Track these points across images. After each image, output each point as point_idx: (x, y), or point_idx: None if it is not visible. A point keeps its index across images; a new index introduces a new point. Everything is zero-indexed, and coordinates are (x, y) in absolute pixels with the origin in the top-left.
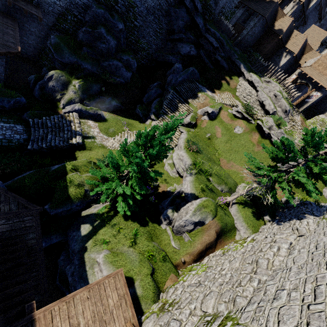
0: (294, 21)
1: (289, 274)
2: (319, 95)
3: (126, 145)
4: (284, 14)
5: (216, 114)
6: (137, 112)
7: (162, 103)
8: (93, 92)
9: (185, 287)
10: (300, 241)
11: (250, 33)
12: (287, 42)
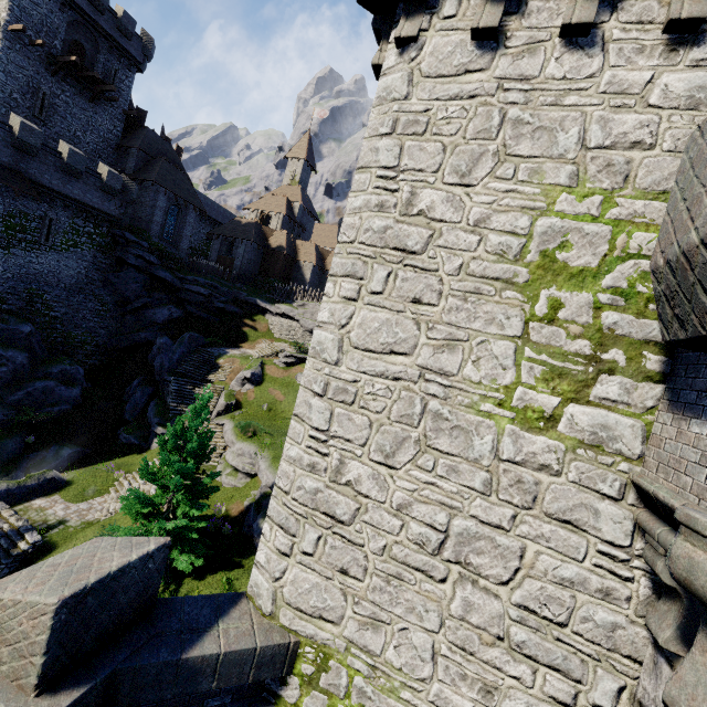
0: (290, 232)
1: None
2: None
3: (147, 465)
4: (273, 229)
5: (261, 374)
6: (124, 442)
7: (165, 403)
8: (10, 454)
9: None
10: None
11: (246, 261)
12: (297, 255)
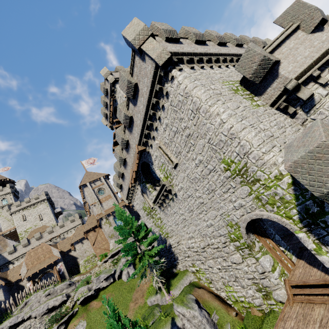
0: None
1: (200, 228)
2: (62, 263)
3: None
4: None
5: None
6: None
7: None
8: None
9: (246, 290)
10: (184, 237)
11: None
12: None
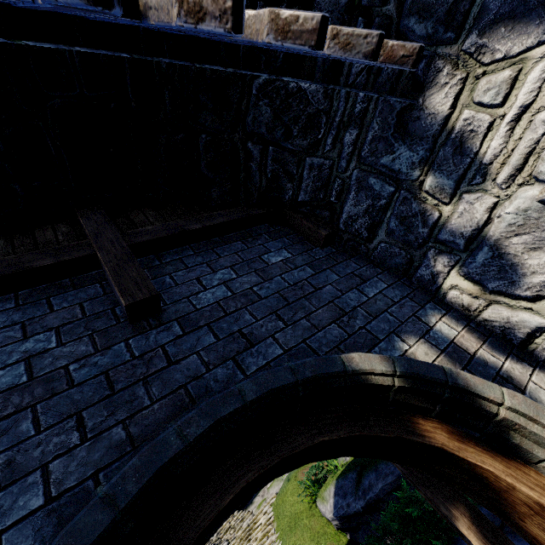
0: None
1: None
2: None
3: None
4: None
5: None
6: None
7: None
8: None
9: None
10: None
11: None
12: None
